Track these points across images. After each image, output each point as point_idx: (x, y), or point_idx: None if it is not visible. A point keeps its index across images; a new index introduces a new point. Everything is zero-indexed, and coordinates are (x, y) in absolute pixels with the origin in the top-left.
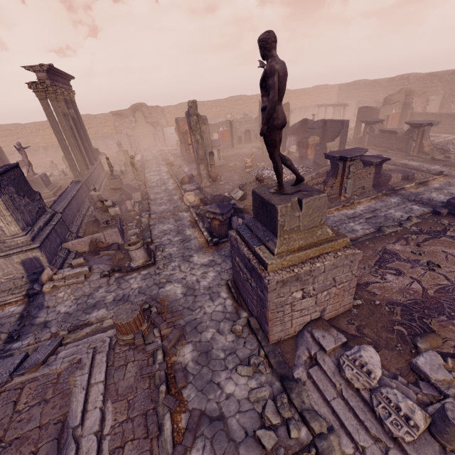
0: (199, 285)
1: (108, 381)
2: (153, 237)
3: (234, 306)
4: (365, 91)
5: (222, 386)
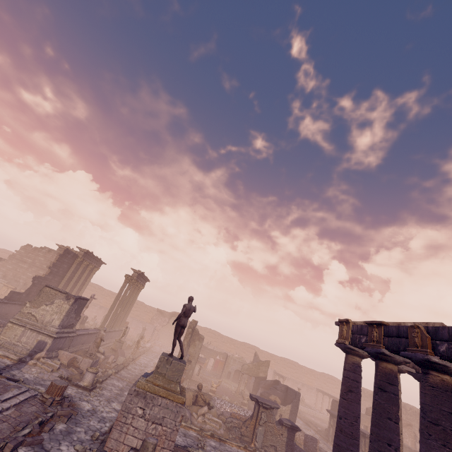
0: (101, 413)
1: (21, 403)
2: (105, 381)
3: (107, 431)
4: (370, 401)
5: (61, 445)
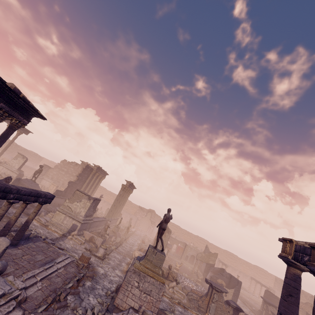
0: (109, 277)
1: (67, 265)
2: (110, 254)
3: (114, 290)
4: None
5: (89, 296)
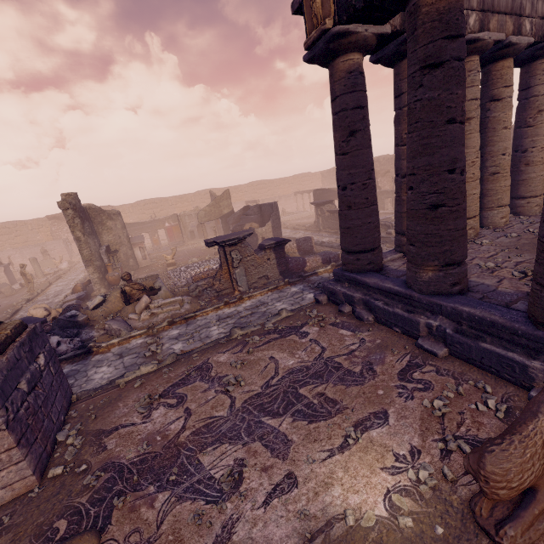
0: None
1: None
2: None
3: None
4: None
5: None
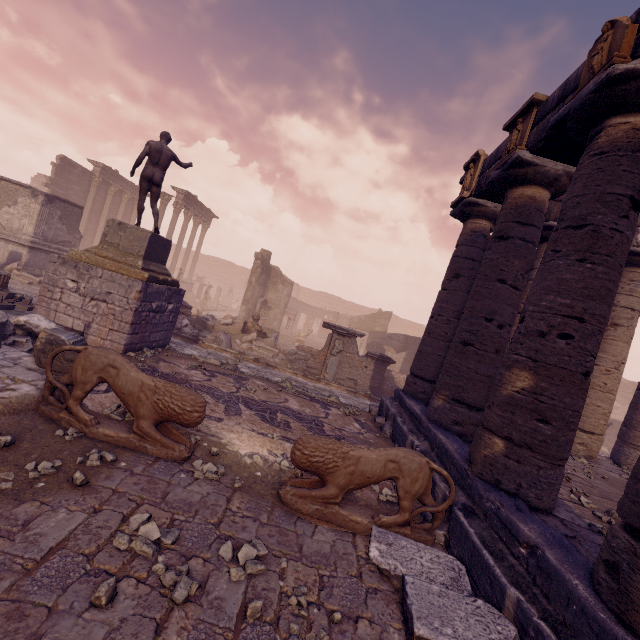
0: None
1: None
2: None
3: None
4: None
5: None
